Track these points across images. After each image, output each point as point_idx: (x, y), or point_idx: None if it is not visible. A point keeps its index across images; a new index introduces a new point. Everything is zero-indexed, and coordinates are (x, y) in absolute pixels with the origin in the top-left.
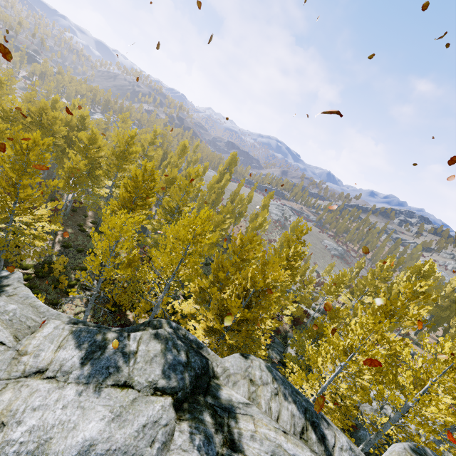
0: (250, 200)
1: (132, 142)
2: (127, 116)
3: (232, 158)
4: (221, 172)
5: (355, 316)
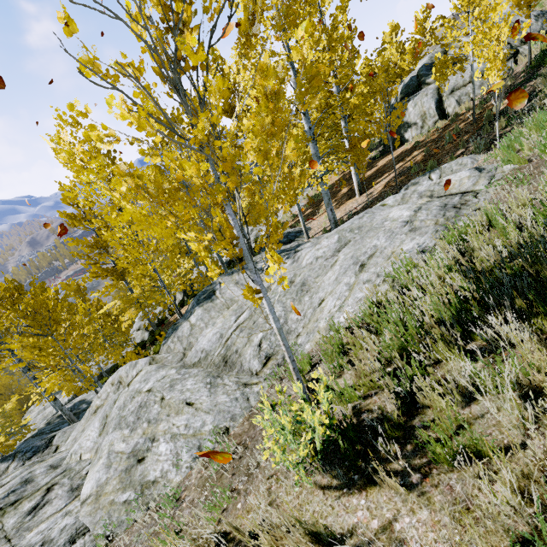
0: None
1: None
2: None
3: None
4: None
5: None
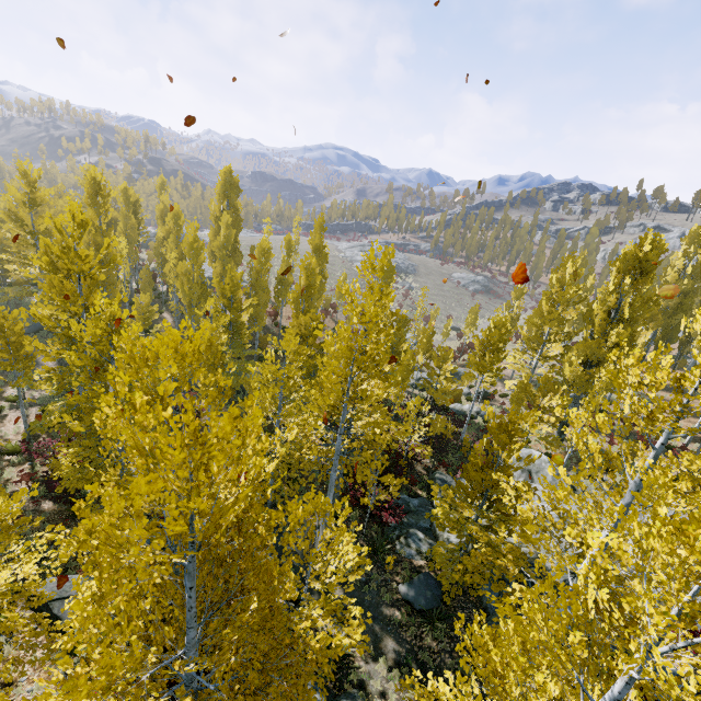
0: (289, 249)
1: None
2: None
3: (225, 181)
4: (216, 216)
5: (546, 395)
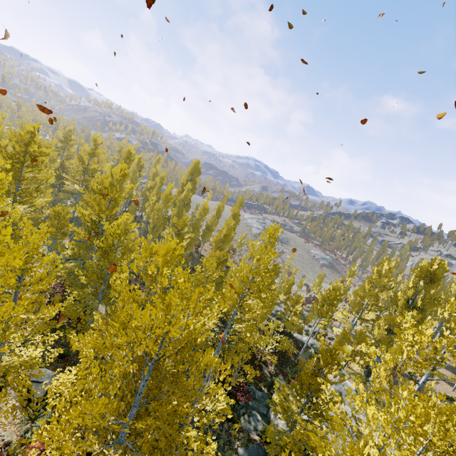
0: (218, 211)
1: (32, 140)
2: (71, 131)
3: (194, 166)
4: (183, 183)
5: (359, 343)
